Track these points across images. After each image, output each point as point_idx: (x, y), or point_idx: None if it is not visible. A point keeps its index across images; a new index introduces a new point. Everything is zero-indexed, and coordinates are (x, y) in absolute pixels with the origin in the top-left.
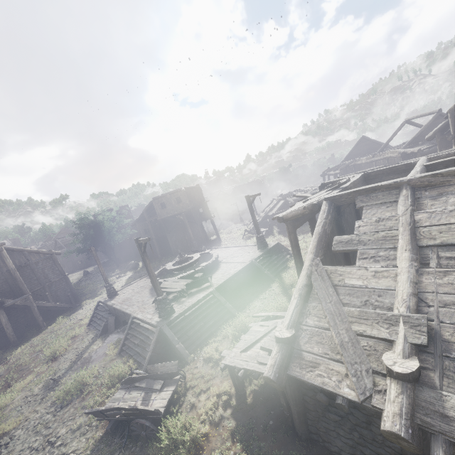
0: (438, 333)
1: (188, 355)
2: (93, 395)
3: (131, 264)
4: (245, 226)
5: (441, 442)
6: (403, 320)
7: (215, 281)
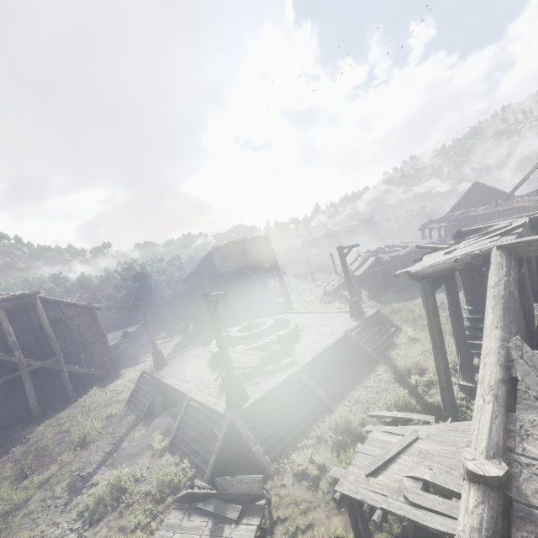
0: None
1: (270, 463)
2: (134, 510)
3: (181, 326)
4: (319, 288)
5: None
6: None
7: (299, 356)
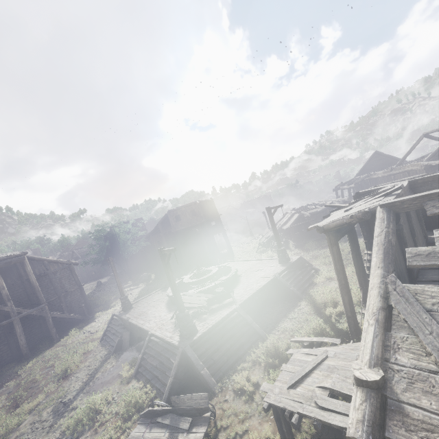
0: None
1: (215, 383)
2: (107, 427)
3: (144, 275)
4: (256, 240)
5: None
6: None
7: (238, 296)
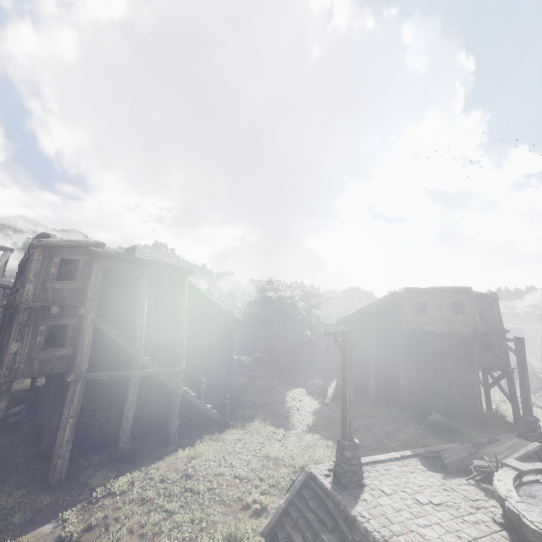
0: None
1: None
2: None
3: (316, 384)
4: (539, 409)
5: None
6: None
7: None
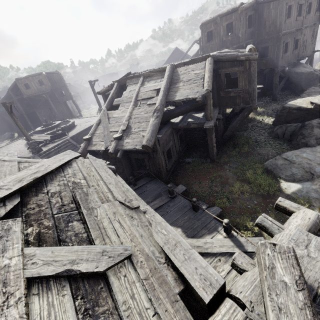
0: (130, 126)
1: None
2: None
3: (7, 134)
4: None
5: (120, 151)
6: (123, 124)
7: (71, 134)
